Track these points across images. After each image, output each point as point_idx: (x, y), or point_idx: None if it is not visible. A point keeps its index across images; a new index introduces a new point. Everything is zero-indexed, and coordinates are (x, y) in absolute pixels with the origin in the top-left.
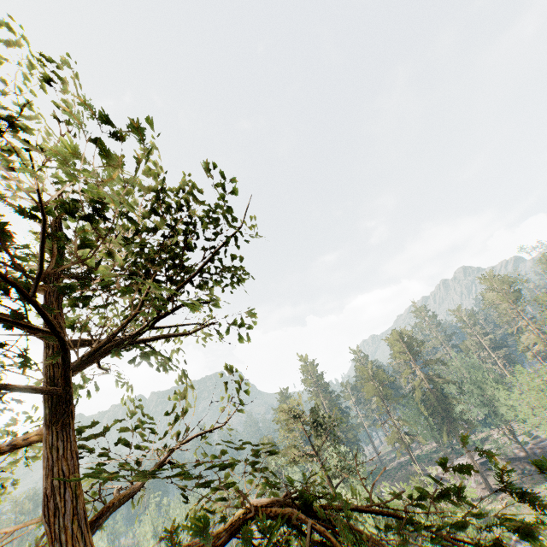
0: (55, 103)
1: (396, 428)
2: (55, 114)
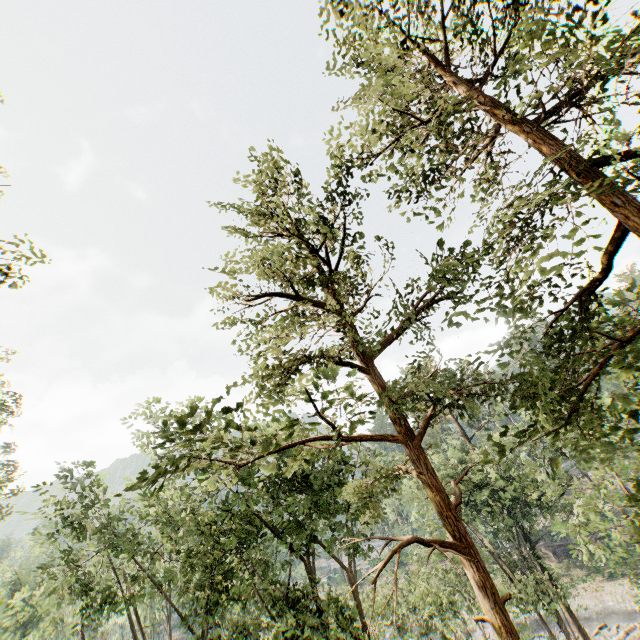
0: None
1: None
2: None
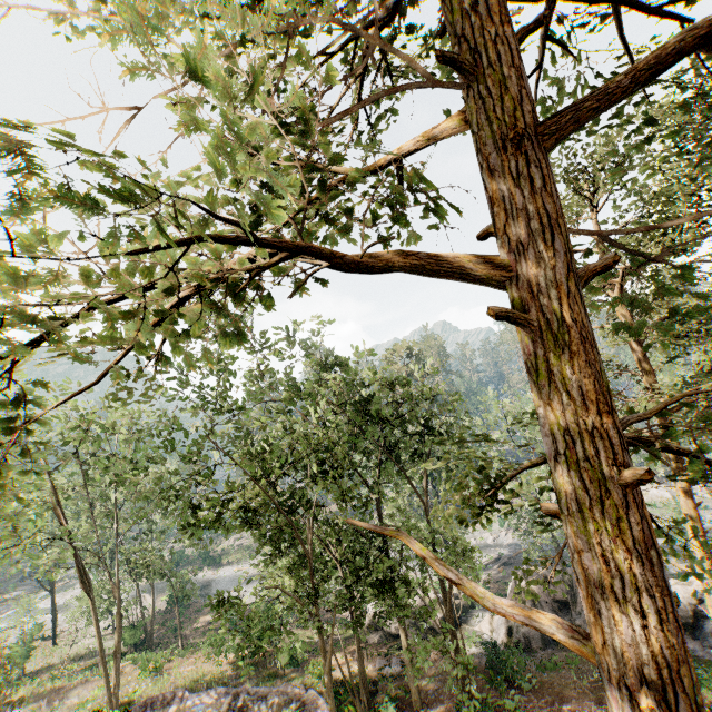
0: None
1: None
2: None
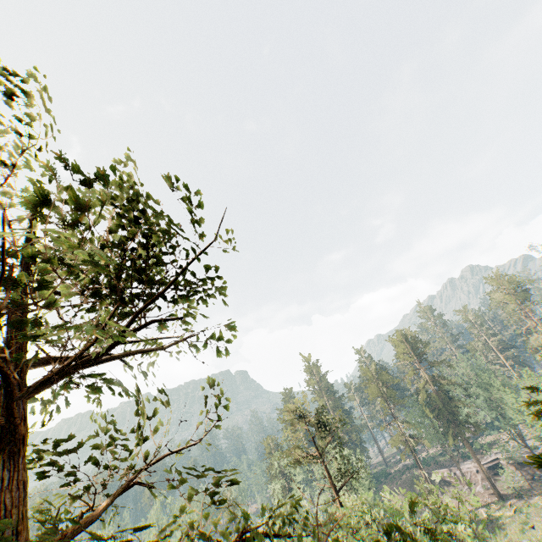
0: (17, 119)
1: (400, 430)
2: (16, 129)
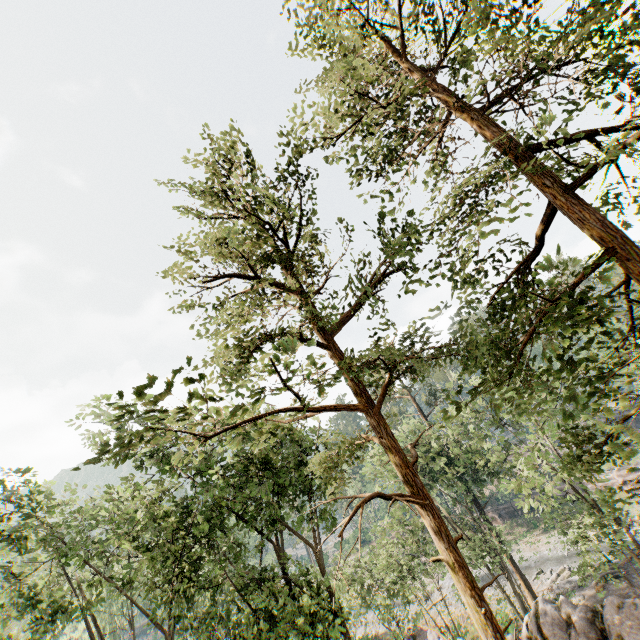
0: None
1: None
2: None
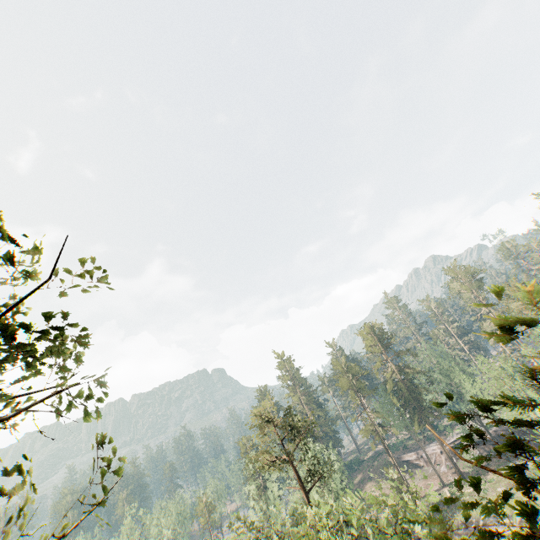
0: None
1: (370, 420)
2: None
